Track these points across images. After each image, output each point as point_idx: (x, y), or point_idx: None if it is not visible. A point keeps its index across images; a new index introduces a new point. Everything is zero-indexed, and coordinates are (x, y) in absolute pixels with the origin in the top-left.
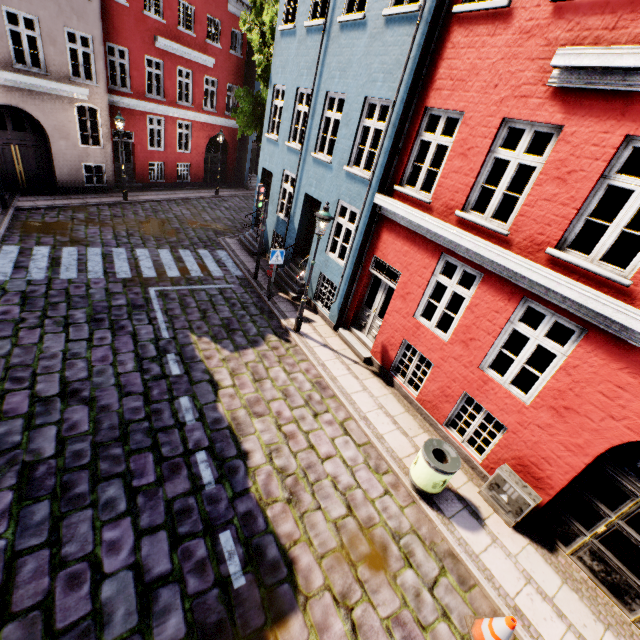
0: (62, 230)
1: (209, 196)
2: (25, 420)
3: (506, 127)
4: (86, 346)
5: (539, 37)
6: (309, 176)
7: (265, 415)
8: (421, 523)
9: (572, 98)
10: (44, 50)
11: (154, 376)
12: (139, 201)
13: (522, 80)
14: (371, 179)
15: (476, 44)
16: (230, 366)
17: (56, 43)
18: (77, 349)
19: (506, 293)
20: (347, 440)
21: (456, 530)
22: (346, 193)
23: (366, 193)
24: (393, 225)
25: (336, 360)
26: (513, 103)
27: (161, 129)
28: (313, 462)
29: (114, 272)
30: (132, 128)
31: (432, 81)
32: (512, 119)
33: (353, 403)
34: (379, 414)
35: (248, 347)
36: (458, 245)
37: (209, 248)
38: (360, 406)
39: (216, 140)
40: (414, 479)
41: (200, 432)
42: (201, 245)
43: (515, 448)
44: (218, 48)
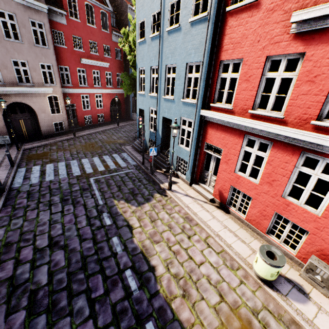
0: (45, 156)
1: (114, 127)
2: (31, 263)
3: (269, 61)
4: (60, 215)
5: (279, 10)
6: (163, 108)
7: (160, 241)
8: (268, 301)
9: (307, 36)
10: (31, 74)
11: (97, 227)
12: (81, 135)
13: (274, 34)
14: (197, 103)
15: (242, 23)
16: (137, 215)
17: (36, 70)
18: (56, 218)
19: (290, 151)
20: (210, 250)
21: (292, 304)
22: (184, 112)
23: (195, 110)
24: (213, 124)
25: (194, 202)
26: (271, 47)
27: (88, 100)
28: (193, 268)
29: (72, 173)
30: (74, 102)
31: (221, 47)
32: (272, 56)
33: (209, 227)
34: (225, 231)
35: (145, 202)
36: (254, 129)
37: (117, 153)
38: (213, 228)
39: (114, 100)
40: (257, 272)
41: (126, 257)
42: (113, 152)
43: (317, 244)
44: (110, 58)
